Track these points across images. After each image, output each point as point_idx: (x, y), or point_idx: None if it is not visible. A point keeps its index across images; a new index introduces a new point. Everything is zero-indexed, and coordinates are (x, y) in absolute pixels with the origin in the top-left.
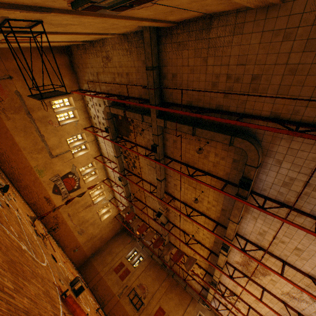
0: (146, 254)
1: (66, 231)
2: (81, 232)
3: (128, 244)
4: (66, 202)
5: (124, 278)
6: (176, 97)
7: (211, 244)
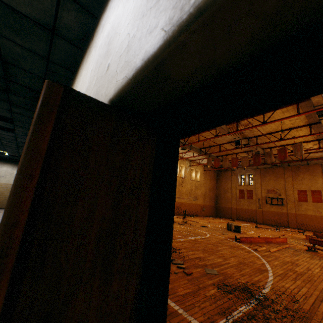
0: (251, 170)
1: (187, 206)
2: (195, 199)
3: (231, 177)
4: None
5: (252, 197)
6: None
7: (304, 121)
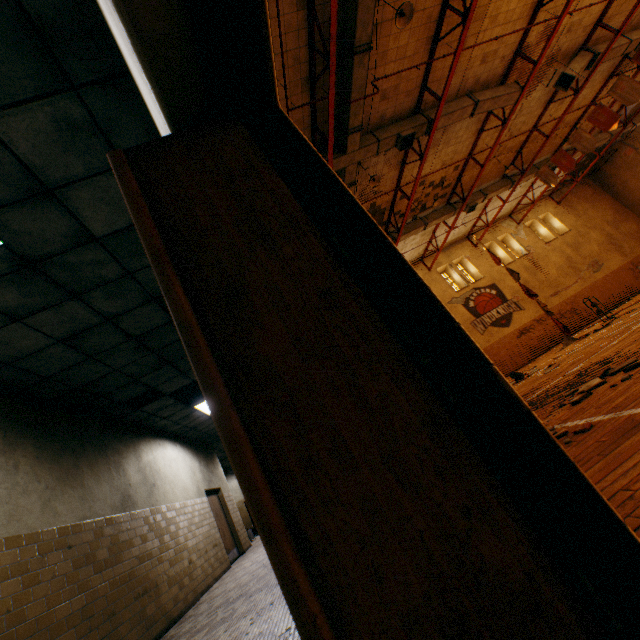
0: None
1: (591, 294)
2: (595, 267)
3: (639, 153)
4: (531, 297)
5: None
6: (300, 124)
7: None
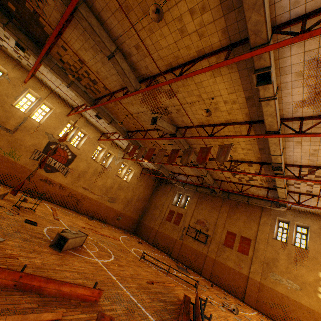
0: (191, 192)
1: (95, 204)
2: (112, 200)
3: (169, 192)
4: (41, 166)
5: (178, 223)
6: None
7: (244, 110)
